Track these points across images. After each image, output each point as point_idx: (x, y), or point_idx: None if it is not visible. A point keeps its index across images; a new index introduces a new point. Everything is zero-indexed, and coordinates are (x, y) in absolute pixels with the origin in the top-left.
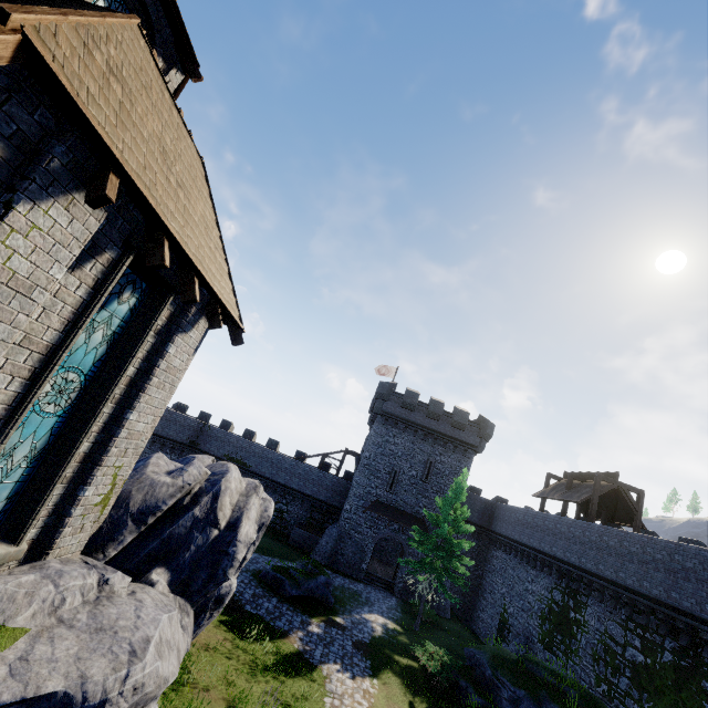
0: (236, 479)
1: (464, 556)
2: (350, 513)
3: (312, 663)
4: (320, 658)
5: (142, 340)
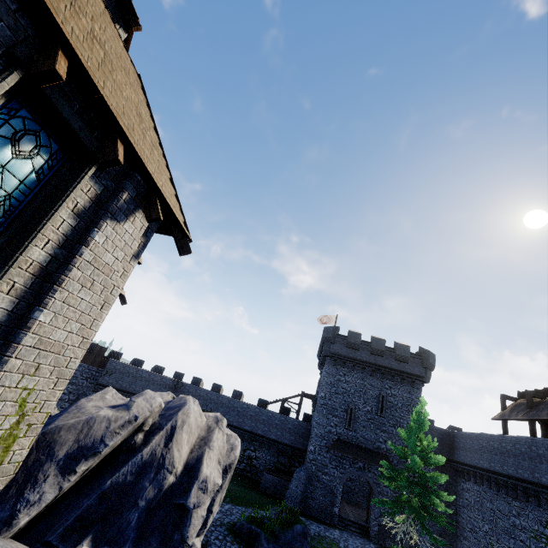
0: (194, 412)
1: (440, 491)
2: (314, 454)
3: None
4: None
5: (51, 212)
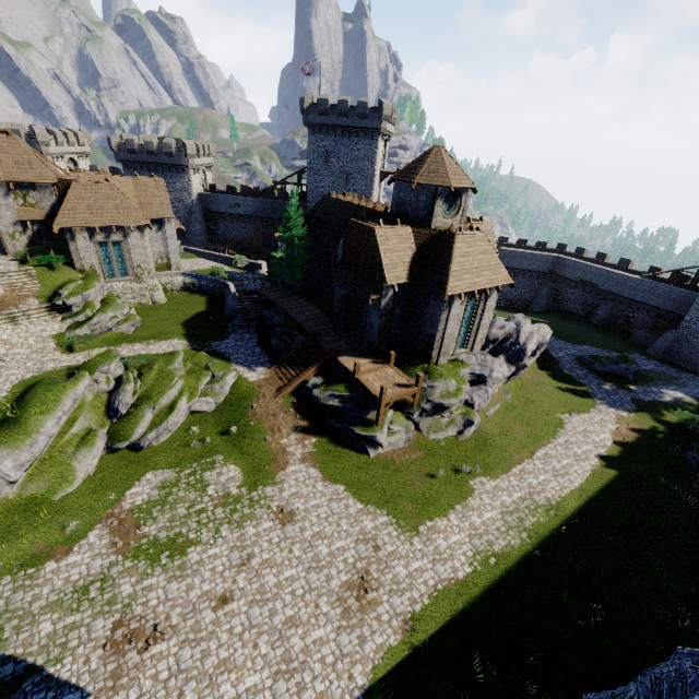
0: (527, 328)
1: None
2: (688, 324)
3: (593, 398)
4: (599, 398)
5: (478, 306)
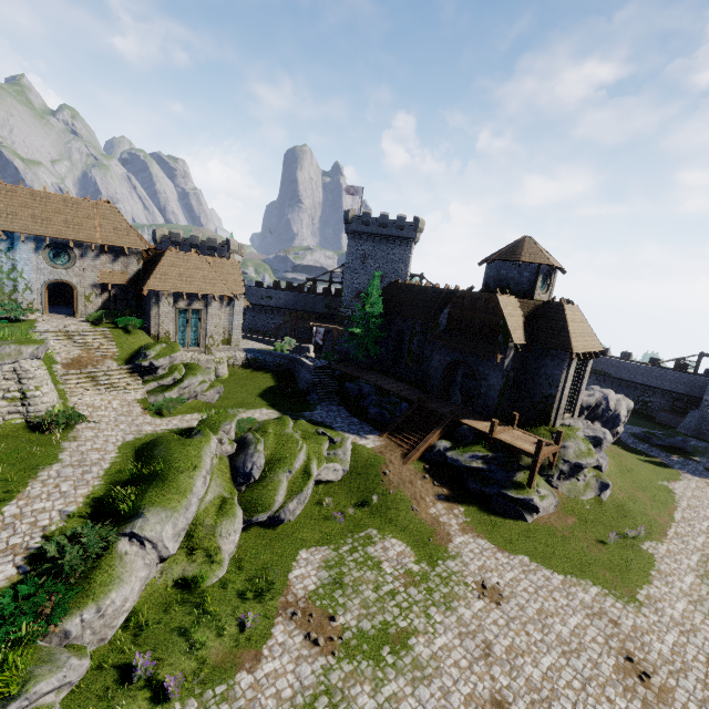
0: (613, 395)
1: None
2: (708, 402)
3: (672, 468)
4: (678, 467)
5: (581, 370)
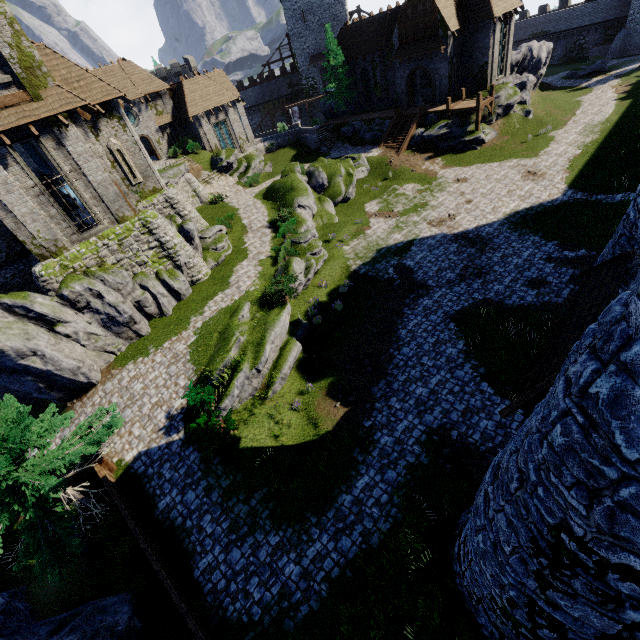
0: (536, 45)
1: None
2: (633, 16)
3: (588, 87)
4: (592, 86)
5: (506, 32)
